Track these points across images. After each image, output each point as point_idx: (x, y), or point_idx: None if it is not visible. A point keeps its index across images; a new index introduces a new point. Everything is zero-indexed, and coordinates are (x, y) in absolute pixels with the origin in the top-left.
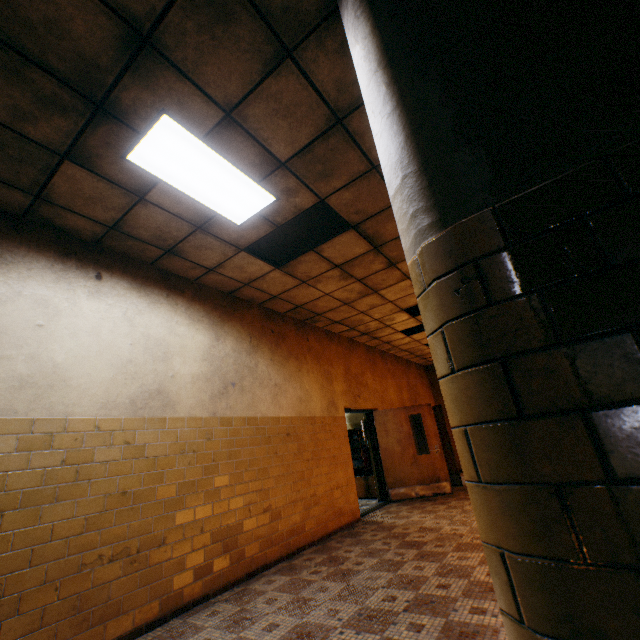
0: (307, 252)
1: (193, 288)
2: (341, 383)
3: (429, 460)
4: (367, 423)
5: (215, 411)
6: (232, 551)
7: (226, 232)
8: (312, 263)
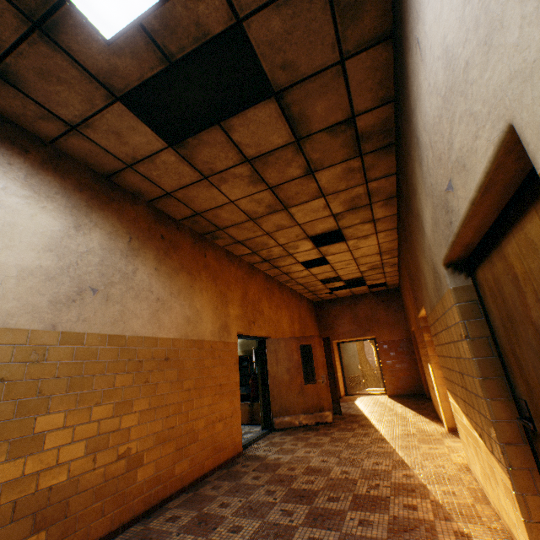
0: (212, 127)
1: (46, 152)
2: (237, 307)
3: (315, 390)
4: (259, 350)
5: (56, 323)
6: (52, 526)
7: (87, 51)
8: (217, 148)
